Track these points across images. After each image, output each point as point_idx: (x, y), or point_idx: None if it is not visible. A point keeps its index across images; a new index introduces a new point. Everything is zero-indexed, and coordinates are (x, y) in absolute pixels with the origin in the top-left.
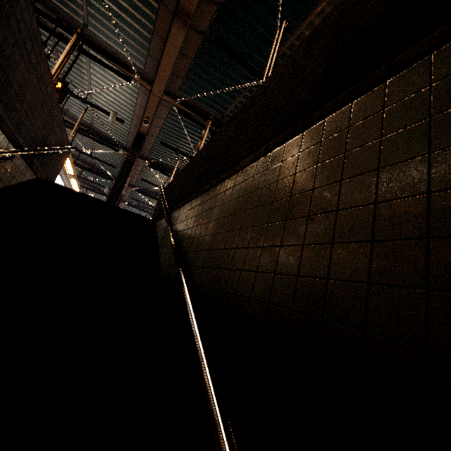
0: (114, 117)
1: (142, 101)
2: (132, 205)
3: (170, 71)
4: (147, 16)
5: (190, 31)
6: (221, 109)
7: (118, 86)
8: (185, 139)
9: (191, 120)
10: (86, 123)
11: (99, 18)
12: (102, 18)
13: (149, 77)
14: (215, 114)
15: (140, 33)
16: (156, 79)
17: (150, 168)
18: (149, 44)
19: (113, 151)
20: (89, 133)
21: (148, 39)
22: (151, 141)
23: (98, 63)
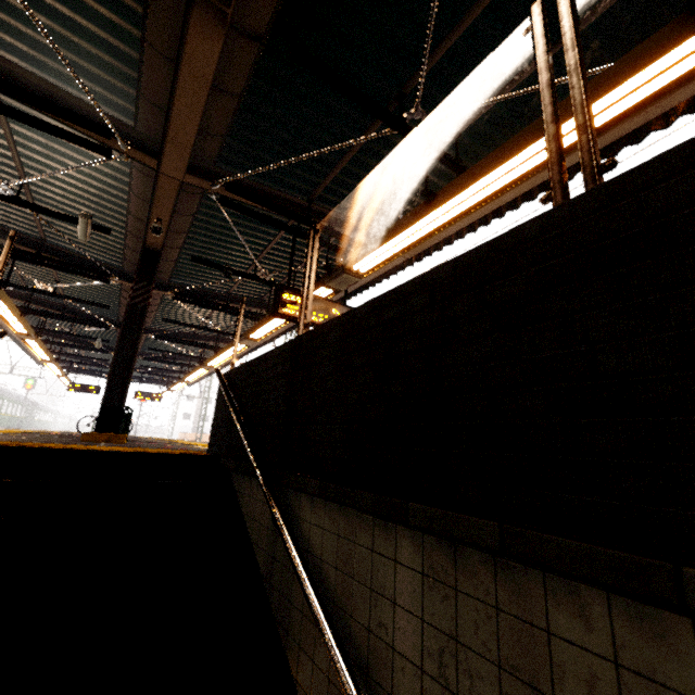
0: (87, 226)
1: (142, 188)
2: (153, 358)
3: (195, 127)
4: (122, 7)
5: (230, 35)
6: (305, 187)
7: (84, 166)
8: (238, 246)
9: (249, 216)
10: (31, 239)
11: (6, 20)
12: (12, 20)
13: (148, 142)
14: (295, 197)
15: (112, 48)
16: (167, 145)
17: (177, 301)
18: (138, 72)
19: (98, 283)
20: (42, 258)
21: (133, 61)
22: (172, 257)
23: (25, 124)
